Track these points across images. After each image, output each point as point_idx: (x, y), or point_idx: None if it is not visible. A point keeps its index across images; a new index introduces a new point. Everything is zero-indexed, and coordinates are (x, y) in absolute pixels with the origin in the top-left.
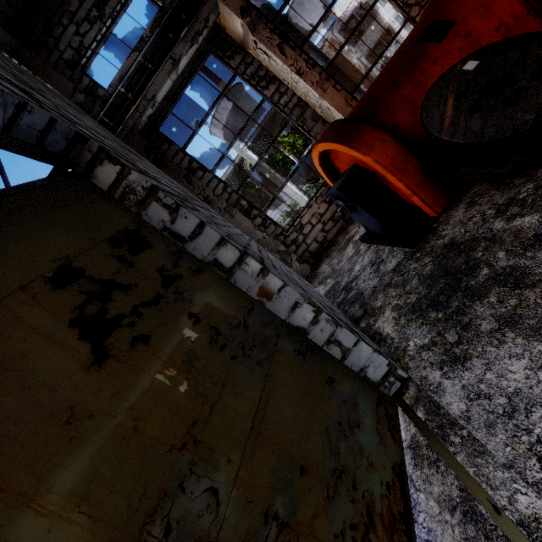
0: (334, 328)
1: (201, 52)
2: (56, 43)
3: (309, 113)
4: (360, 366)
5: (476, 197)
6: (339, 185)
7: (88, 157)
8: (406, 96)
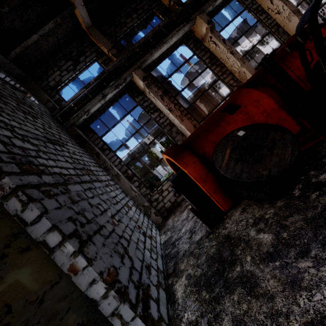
0: (118, 303)
1: (121, 92)
2: (47, 78)
3: (175, 129)
4: None
5: (247, 206)
6: (172, 179)
7: None
8: (212, 139)
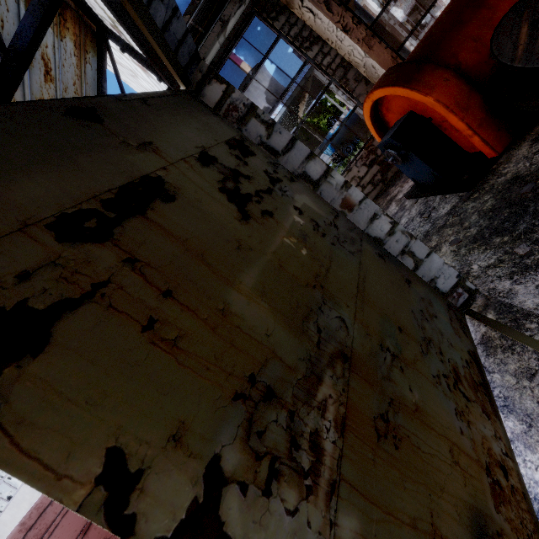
0: (408, 239)
1: (246, 14)
2: None
3: (352, 73)
4: (430, 276)
5: None
6: (393, 133)
7: (199, 77)
8: (471, 34)
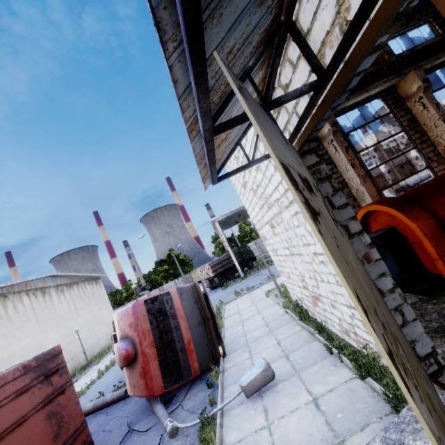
0: (402, 301)
1: None
2: None
3: (347, 190)
4: (412, 338)
5: None
6: (378, 234)
7: (306, 149)
8: None
